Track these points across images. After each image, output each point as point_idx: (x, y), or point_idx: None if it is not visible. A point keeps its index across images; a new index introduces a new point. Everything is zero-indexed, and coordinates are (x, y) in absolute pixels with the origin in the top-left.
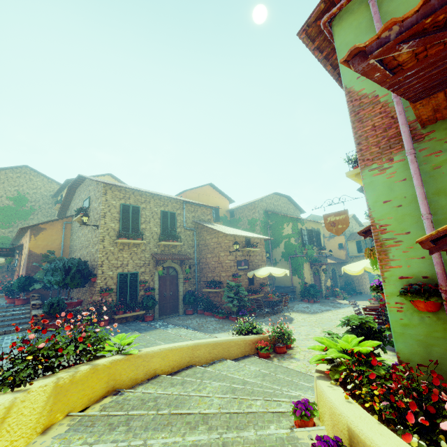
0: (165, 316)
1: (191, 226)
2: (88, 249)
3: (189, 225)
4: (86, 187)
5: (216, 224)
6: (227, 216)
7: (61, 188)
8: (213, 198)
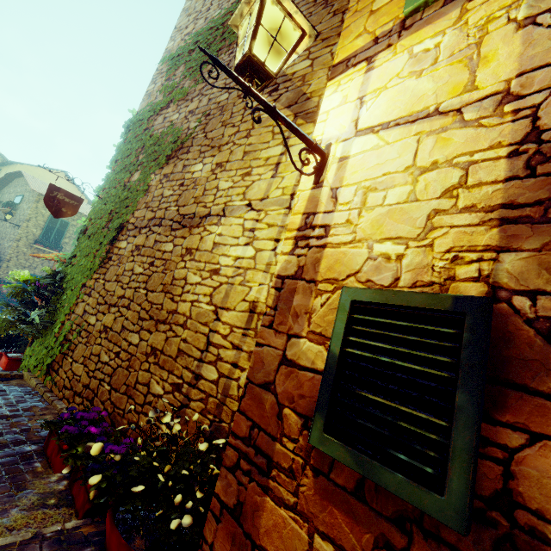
0: None
1: None
2: (2, 241)
3: None
4: (25, 183)
5: None
6: None
7: (1, 164)
8: None
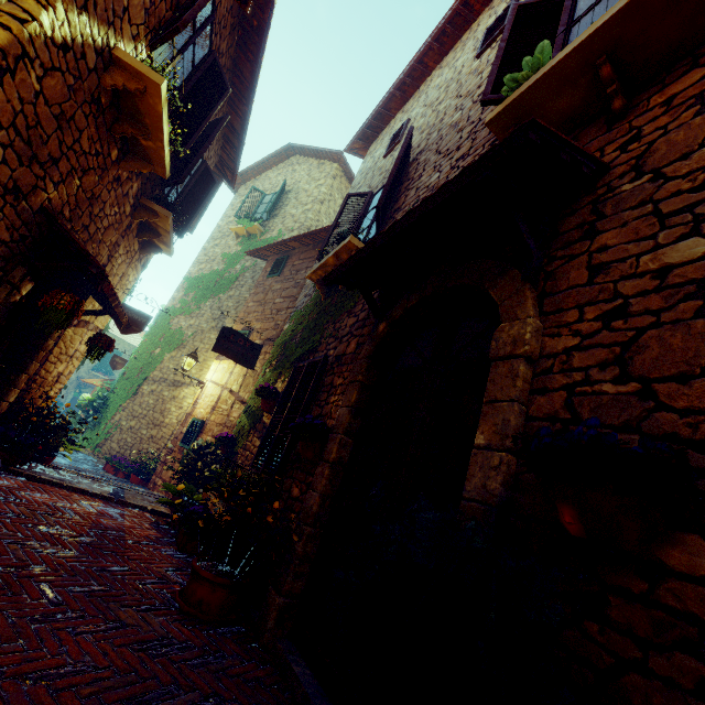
0: None
1: None
2: None
3: None
4: None
5: None
6: None
7: None
8: None
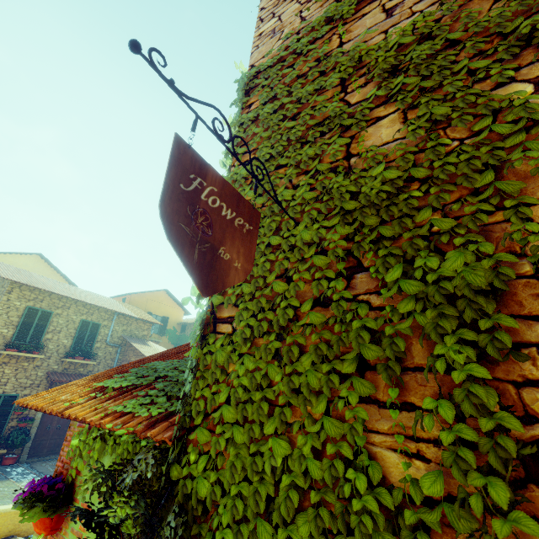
0: (37, 458)
1: (117, 342)
2: None
3: (115, 340)
4: None
5: (150, 343)
6: (177, 329)
7: None
8: (165, 306)
